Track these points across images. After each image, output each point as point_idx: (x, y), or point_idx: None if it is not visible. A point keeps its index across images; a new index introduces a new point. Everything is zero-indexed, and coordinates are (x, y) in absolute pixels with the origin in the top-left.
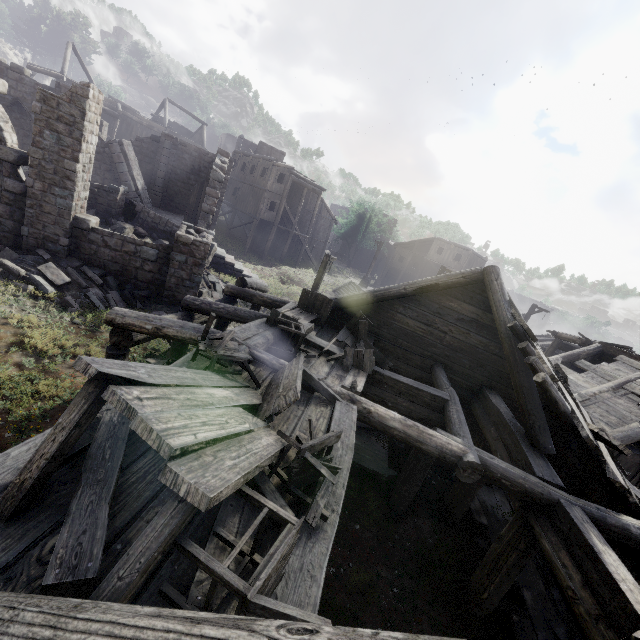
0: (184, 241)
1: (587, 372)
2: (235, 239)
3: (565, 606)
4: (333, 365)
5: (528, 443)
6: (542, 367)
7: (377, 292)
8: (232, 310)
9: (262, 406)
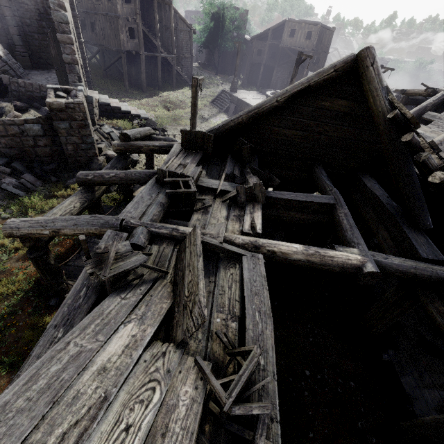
0: (58, 107)
1: (433, 122)
2: (113, 79)
3: (423, 310)
4: (229, 204)
5: (407, 223)
6: (433, 161)
7: (251, 112)
8: (123, 176)
9: (173, 309)
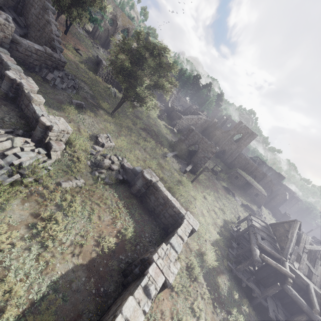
0: (287, 215)
1: None
2: None
3: None
4: None
5: None
6: None
7: None
8: None
9: None
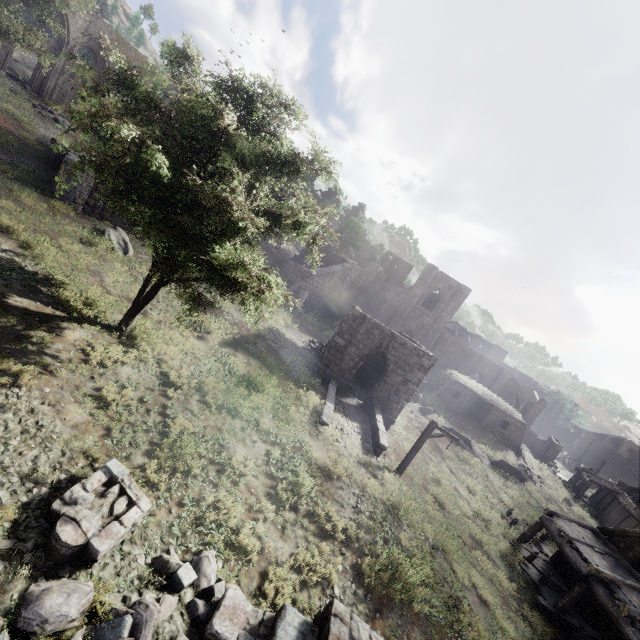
0: (556, 444)
1: None
2: None
3: None
4: None
5: None
6: None
7: None
8: (604, 482)
9: None
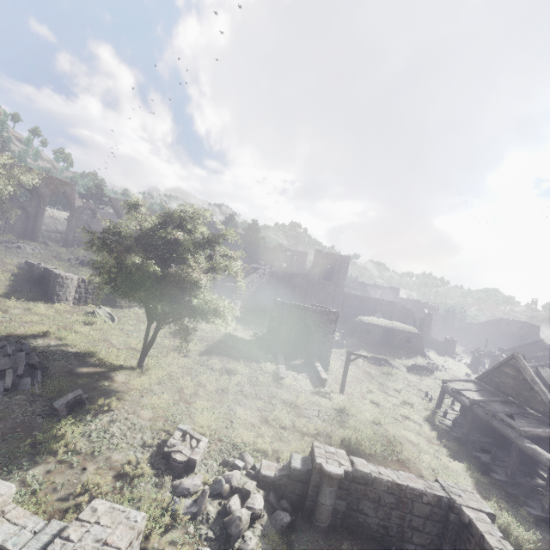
0: (451, 340)
1: None
2: None
3: None
4: None
5: None
6: None
7: (515, 346)
8: (489, 352)
9: None
